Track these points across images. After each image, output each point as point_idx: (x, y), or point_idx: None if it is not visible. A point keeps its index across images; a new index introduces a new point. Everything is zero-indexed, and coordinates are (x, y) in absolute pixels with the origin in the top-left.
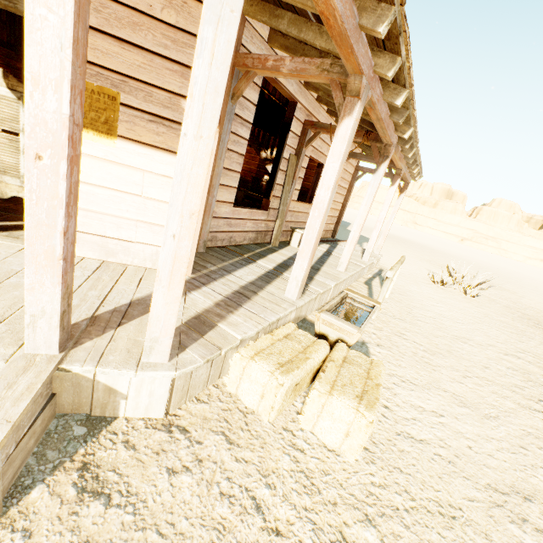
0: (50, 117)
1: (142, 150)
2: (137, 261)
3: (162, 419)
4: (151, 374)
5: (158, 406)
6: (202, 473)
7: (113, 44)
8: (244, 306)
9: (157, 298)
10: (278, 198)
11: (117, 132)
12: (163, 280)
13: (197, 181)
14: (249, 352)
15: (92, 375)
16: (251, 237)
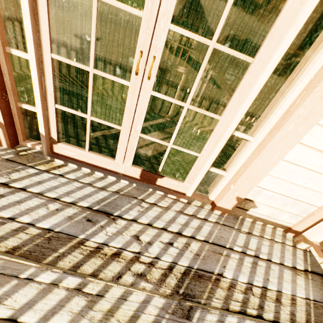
0: None
1: None
2: None
3: None
4: None
5: None
6: None
7: None
8: None
9: None
10: None
11: None
12: None
13: None
14: None
15: None
16: None
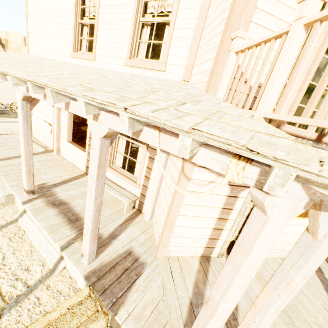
0: None
1: None
2: None
3: None
4: None
5: None
6: None
7: None
8: None
9: None
10: None
11: (307, 215)
12: None
13: None
14: None
15: None
16: None
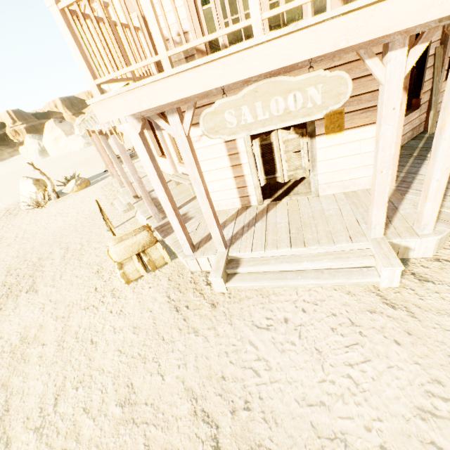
0: (386, 158)
1: (358, 130)
2: (360, 187)
3: (431, 257)
4: (427, 239)
5: (429, 252)
6: None
7: None
8: (448, 195)
9: (427, 207)
10: (427, 92)
11: (344, 128)
12: (430, 199)
13: (449, 154)
14: None
15: (399, 243)
16: (408, 136)
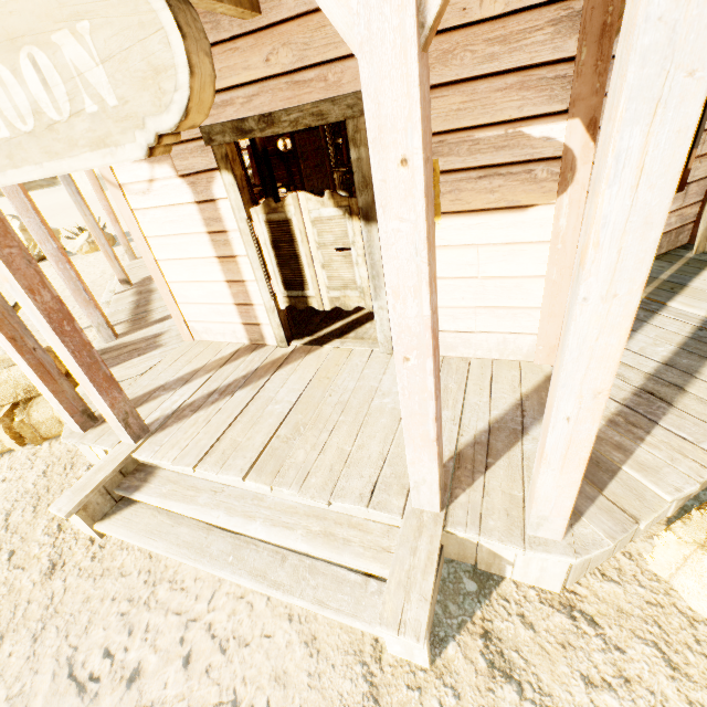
0: (412, 322)
1: (472, 221)
2: (479, 353)
3: (557, 594)
4: (543, 556)
5: (551, 581)
6: (633, 702)
7: None
8: (663, 424)
9: (544, 479)
10: None
11: (440, 210)
12: (552, 463)
13: (605, 352)
14: (694, 534)
15: (475, 540)
16: None
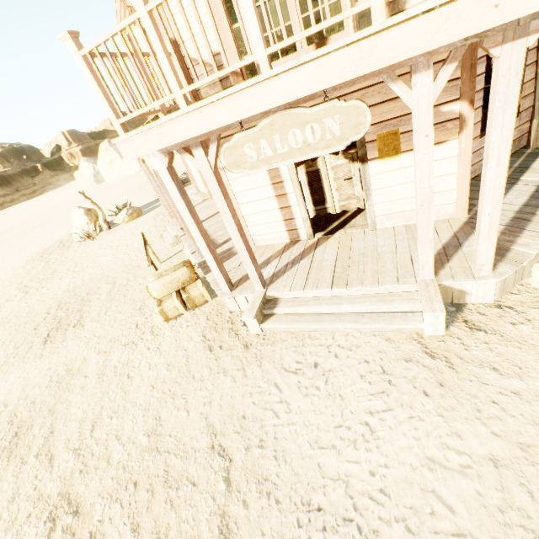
0: (425, 190)
1: None
2: None
3: (492, 303)
4: (484, 281)
5: (489, 297)
6: (532, 325)
7: (390, 104)
8: (527, 229)
9: (481, 245)
10: (529, 95)
11: (400, 151)
12: (483, 236)
13: (499, 185)
14: None
15: (452, 285)
16: None
